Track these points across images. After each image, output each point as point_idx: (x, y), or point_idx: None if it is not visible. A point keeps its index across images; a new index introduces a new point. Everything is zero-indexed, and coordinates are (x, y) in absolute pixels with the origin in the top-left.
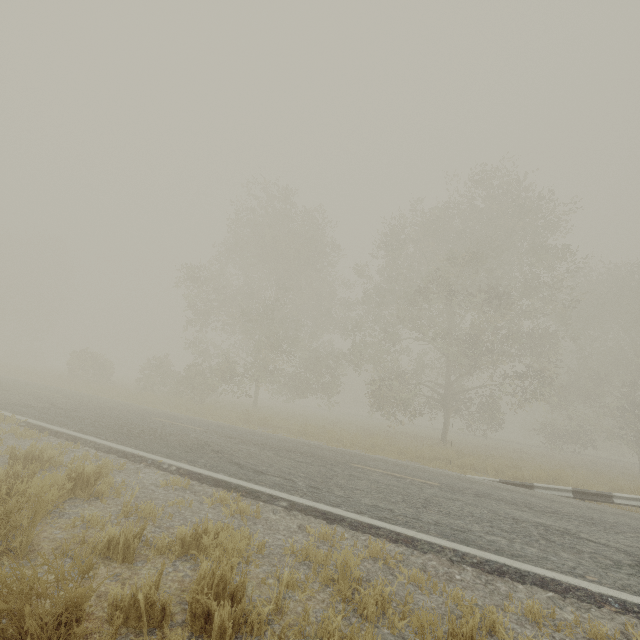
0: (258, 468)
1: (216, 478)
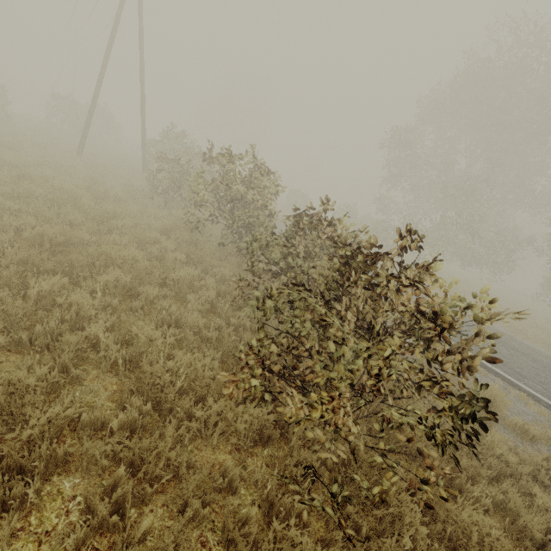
0: (514, 369)
1: (498, 372)
